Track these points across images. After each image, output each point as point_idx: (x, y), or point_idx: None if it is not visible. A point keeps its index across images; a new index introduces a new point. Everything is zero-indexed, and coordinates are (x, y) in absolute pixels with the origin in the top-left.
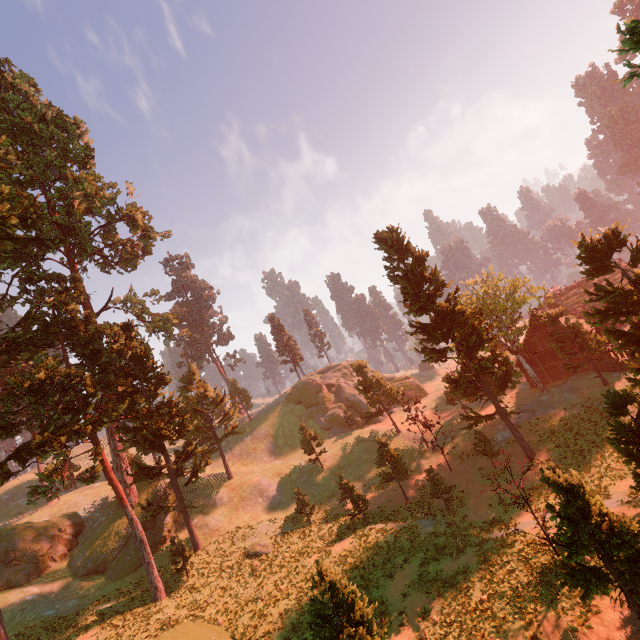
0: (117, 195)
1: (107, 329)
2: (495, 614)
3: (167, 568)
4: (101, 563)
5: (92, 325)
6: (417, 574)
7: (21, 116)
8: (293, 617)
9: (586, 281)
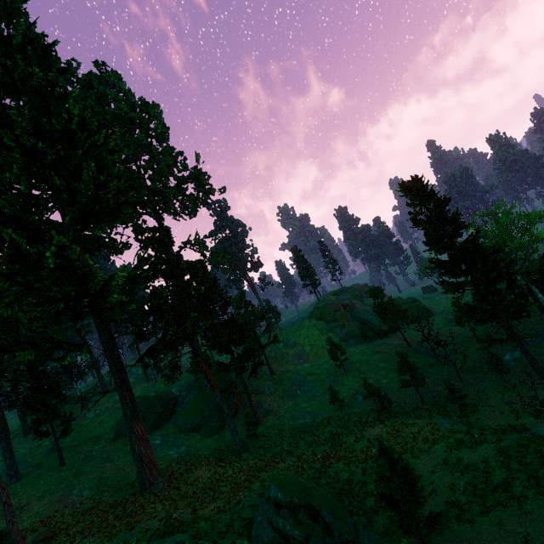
0: (184, 161)
1: (192, 267)
2: (515, 493)
3: (240, 433)
4: (196, 425)
5: (180, 263)
6: (441, 458)
7: (121, 108)
8: (345, 476)
9: None
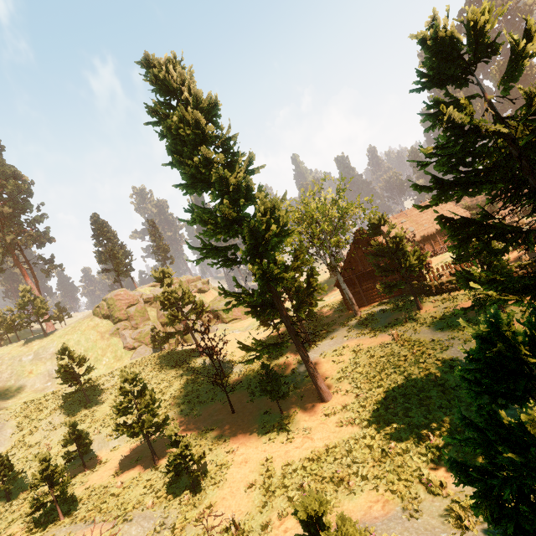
0: None
1: None
2: None
3: None
4: None
5: None
6: None
7: None
8: None
9: (410, 212)
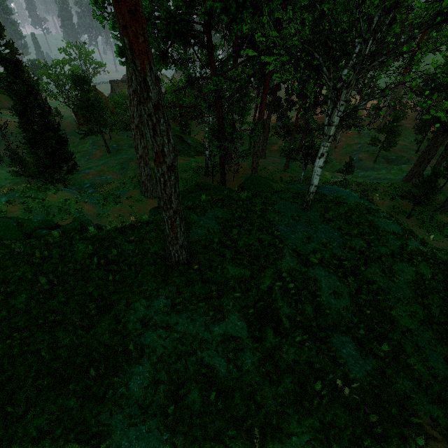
0: None
1: None
2: None
3: None
4: None
5: None
6: None
7: None
8: None
9: None
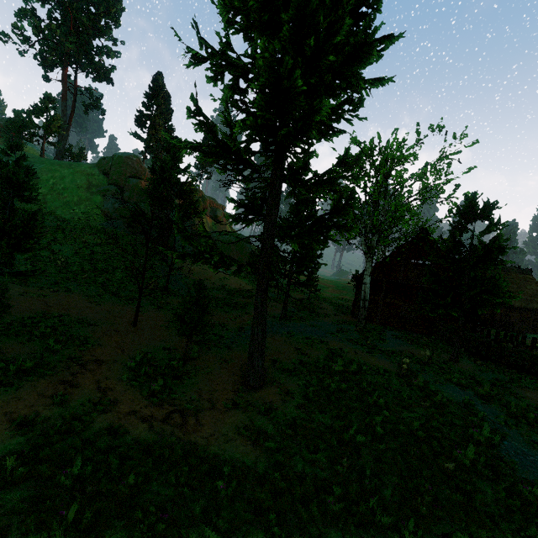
0: None
1: None
2: None
3: None
4: None
5: None
6: None
7: None
8: None
9: None
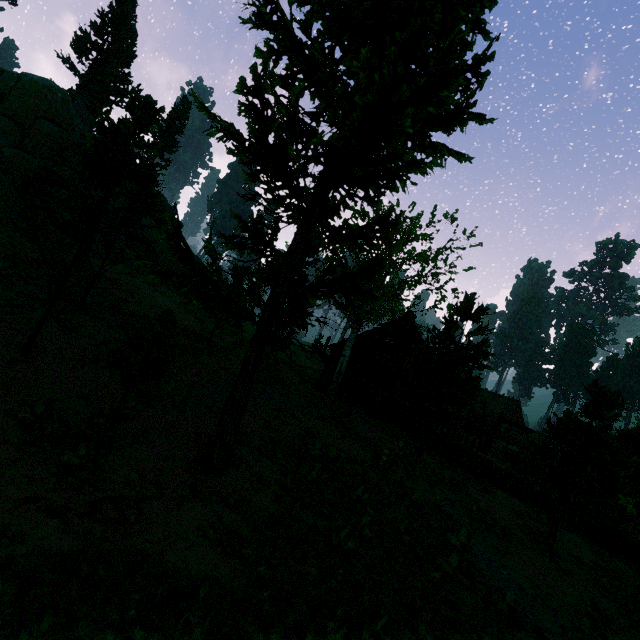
0: None
1: None
2: None
3: None
4: None
5: None
6: None
7: None
8: None
9: None
